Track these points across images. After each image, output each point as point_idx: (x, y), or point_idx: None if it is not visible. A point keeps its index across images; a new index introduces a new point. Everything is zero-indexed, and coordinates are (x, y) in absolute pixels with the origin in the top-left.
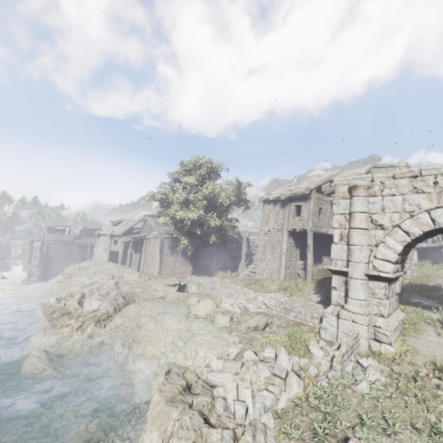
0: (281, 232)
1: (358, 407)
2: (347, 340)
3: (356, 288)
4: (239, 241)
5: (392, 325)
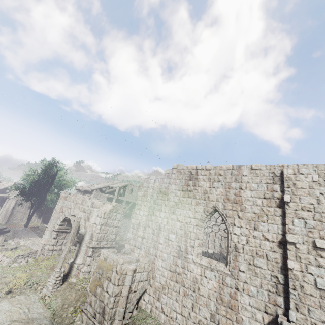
0: None
1: (3, 269)
2: (26, 251)
3: (46, 234)
4: None
5: (50, 248)
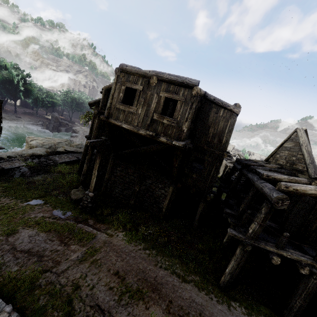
0: None
1: None
2: None
3: None
4: None
5: None
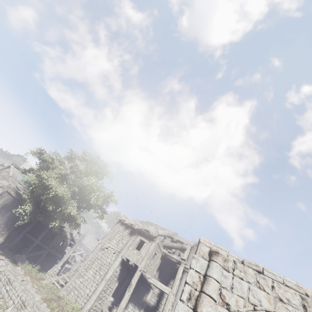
0: (116, 256)
1: None
2: None
3: None
4: (67, 241)
5: None
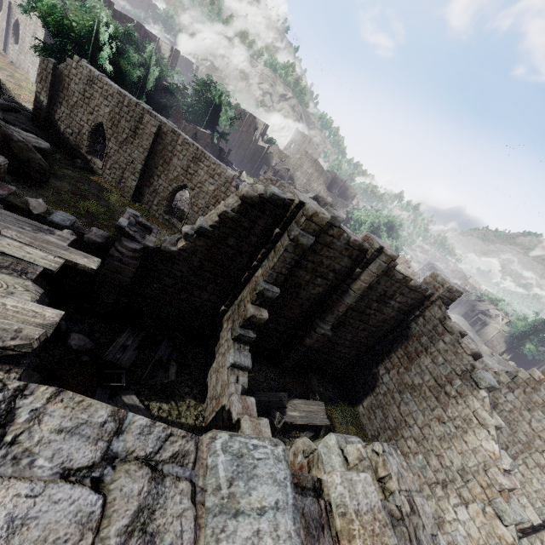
0: None
1: None
2: None
3: None
4: None
5: None
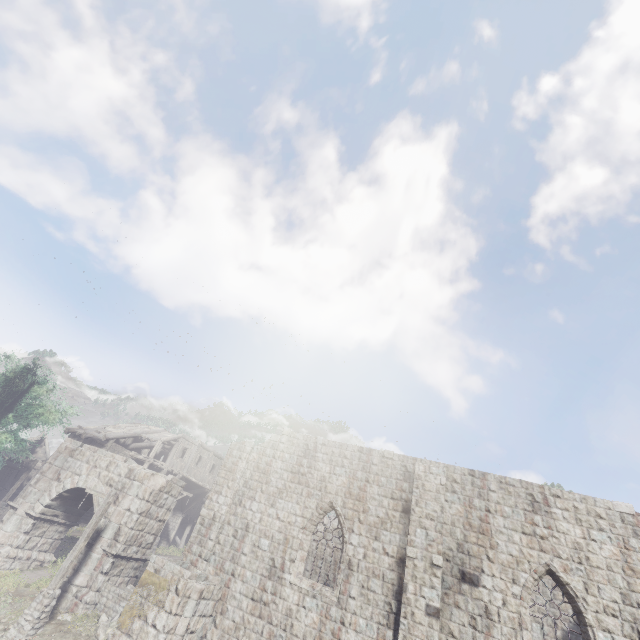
0: None
1: None
2: None
3: (11, 522)
4: None
5: (11, 553)
